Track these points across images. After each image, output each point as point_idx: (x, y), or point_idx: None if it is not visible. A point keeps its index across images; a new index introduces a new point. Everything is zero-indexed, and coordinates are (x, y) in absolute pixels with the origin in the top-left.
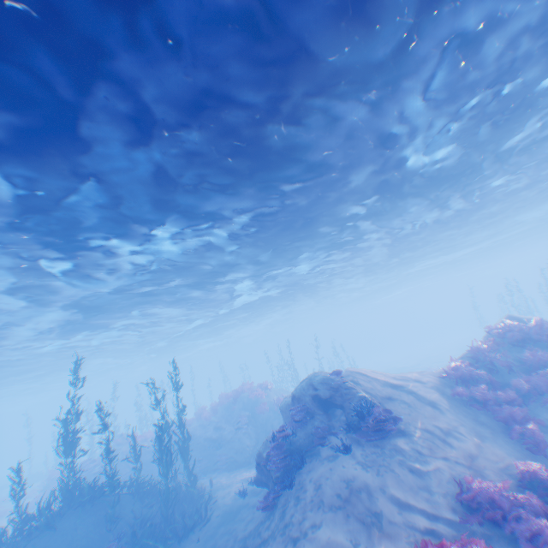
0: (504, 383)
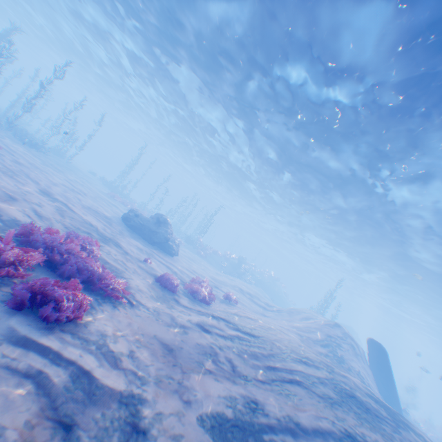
0: None
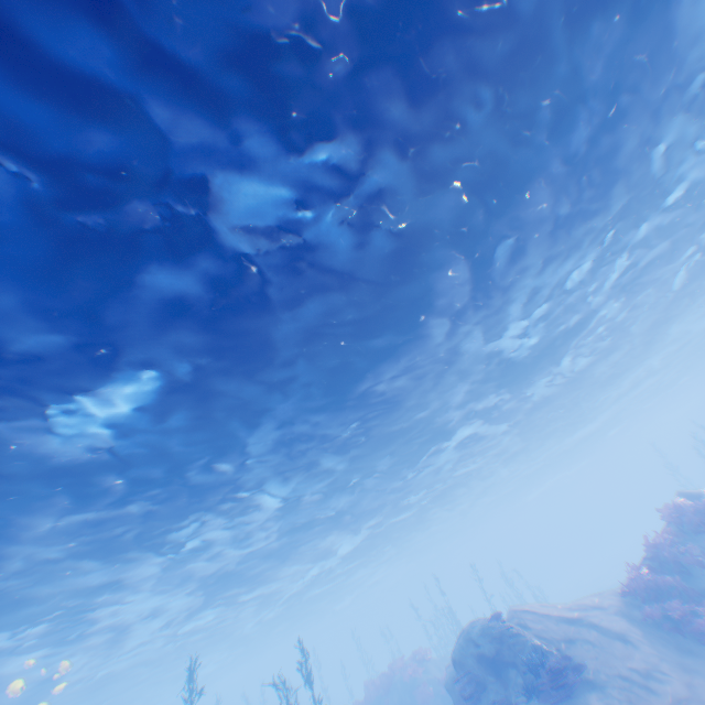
0: (702, 586)
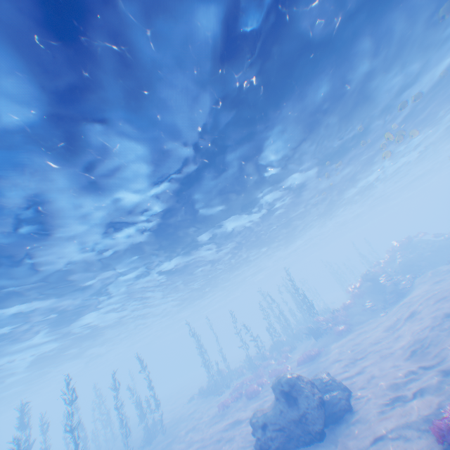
0: None
